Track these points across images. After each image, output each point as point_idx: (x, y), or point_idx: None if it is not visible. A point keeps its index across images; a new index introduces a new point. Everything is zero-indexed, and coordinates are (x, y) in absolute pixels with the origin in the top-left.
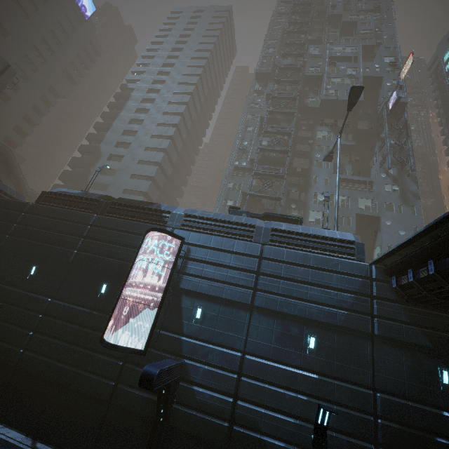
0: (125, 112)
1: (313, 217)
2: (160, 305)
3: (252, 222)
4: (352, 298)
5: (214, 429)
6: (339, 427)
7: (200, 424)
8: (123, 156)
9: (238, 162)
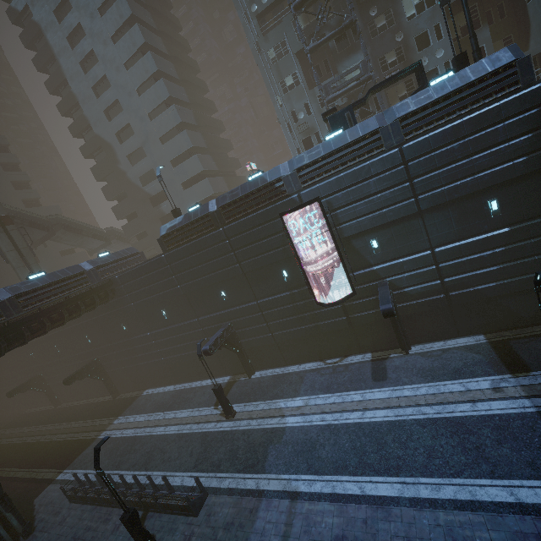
0: (64, 59)
1: (410, 6)
2: (341, 260)
3: (371, 128)
4: (528, 139)
5: (435, 302)
6: (539, 252)
7: (423, 305)
8: (128, 124)
9: (255, 4)
